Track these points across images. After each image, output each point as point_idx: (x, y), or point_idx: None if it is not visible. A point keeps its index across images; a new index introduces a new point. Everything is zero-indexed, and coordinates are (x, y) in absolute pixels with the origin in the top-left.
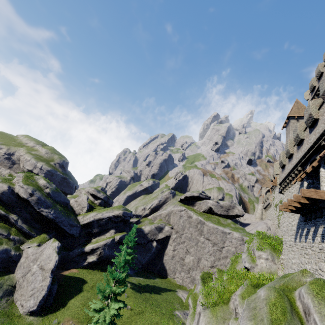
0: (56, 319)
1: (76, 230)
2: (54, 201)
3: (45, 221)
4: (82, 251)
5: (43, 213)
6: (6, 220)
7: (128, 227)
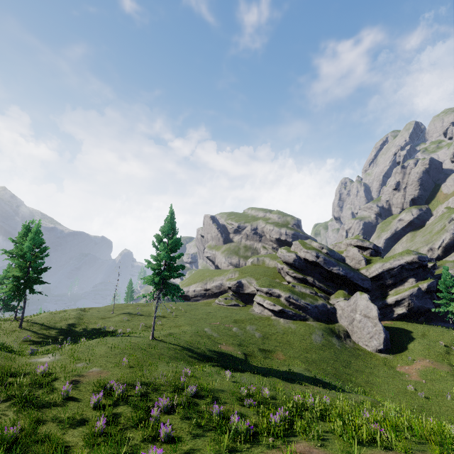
0: (409, 356)
1: (368, 284)
2: (335, 260)
3: (336, 279)
4: (384, 304)
5: (334, 271)
6: (305, 282)
7: (428, 273)
